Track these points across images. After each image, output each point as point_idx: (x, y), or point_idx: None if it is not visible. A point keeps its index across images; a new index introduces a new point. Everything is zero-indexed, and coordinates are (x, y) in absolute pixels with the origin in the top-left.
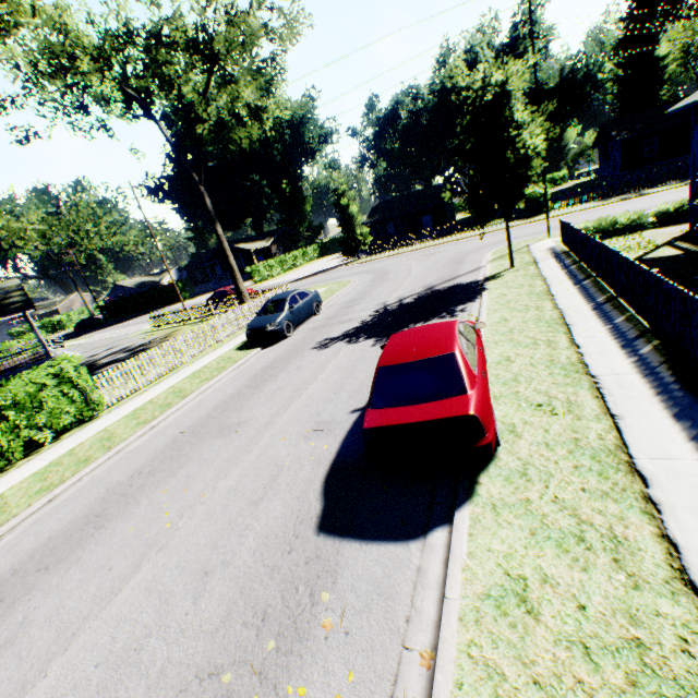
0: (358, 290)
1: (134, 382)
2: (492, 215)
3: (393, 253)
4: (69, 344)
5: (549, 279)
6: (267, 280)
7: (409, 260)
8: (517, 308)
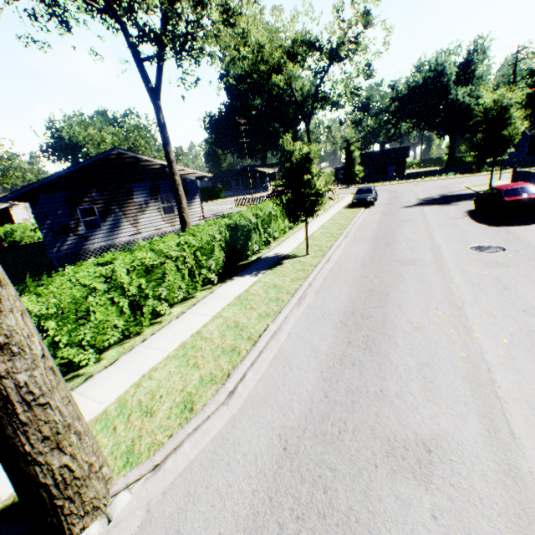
0: (386, 195)
1: None
2: (447, 169)
3: (380, 184)
4: None
5: None
6: None
7: (401, 187)
8: None
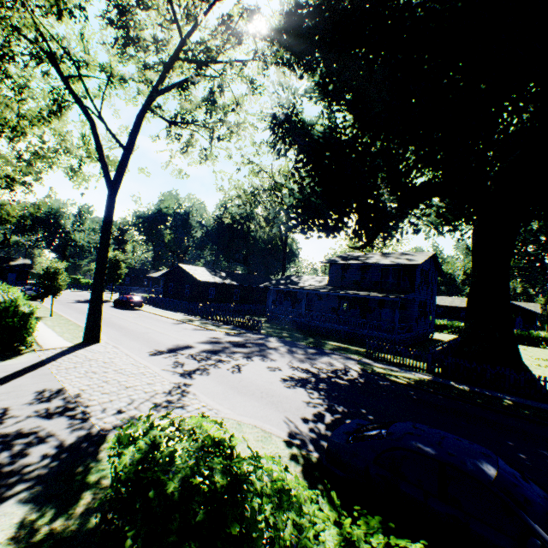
0: None
1: None
2: (73, 285)
3: None
4: None
5: None
6: None
7: None
8: None
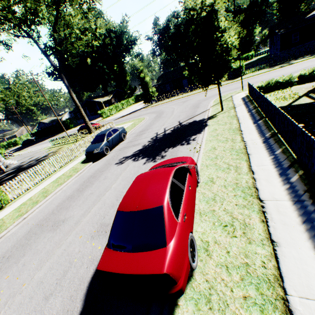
0: (147, 124)
1: (26, 185)
2: None
3: (167, 101)
4: (16, 154)
5: (240, 119)
6: (109, 117)
7: (174, 105)
8: (221, 139)
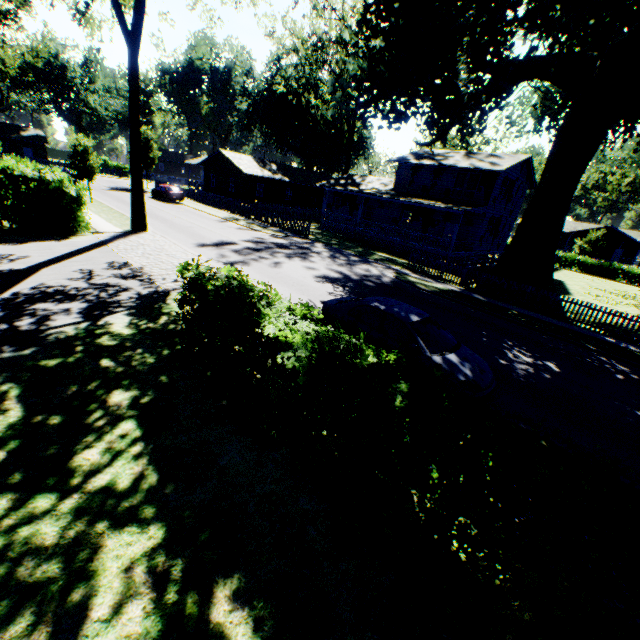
0: None
1: None
2: (101, 168)
3: None
4: None
5: None
6: None
7: None
8: None
